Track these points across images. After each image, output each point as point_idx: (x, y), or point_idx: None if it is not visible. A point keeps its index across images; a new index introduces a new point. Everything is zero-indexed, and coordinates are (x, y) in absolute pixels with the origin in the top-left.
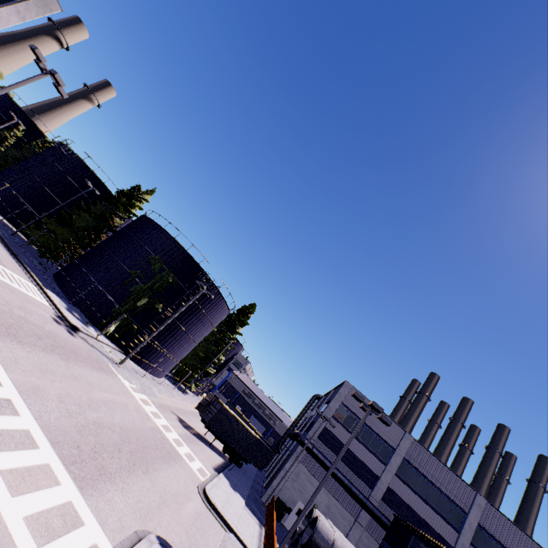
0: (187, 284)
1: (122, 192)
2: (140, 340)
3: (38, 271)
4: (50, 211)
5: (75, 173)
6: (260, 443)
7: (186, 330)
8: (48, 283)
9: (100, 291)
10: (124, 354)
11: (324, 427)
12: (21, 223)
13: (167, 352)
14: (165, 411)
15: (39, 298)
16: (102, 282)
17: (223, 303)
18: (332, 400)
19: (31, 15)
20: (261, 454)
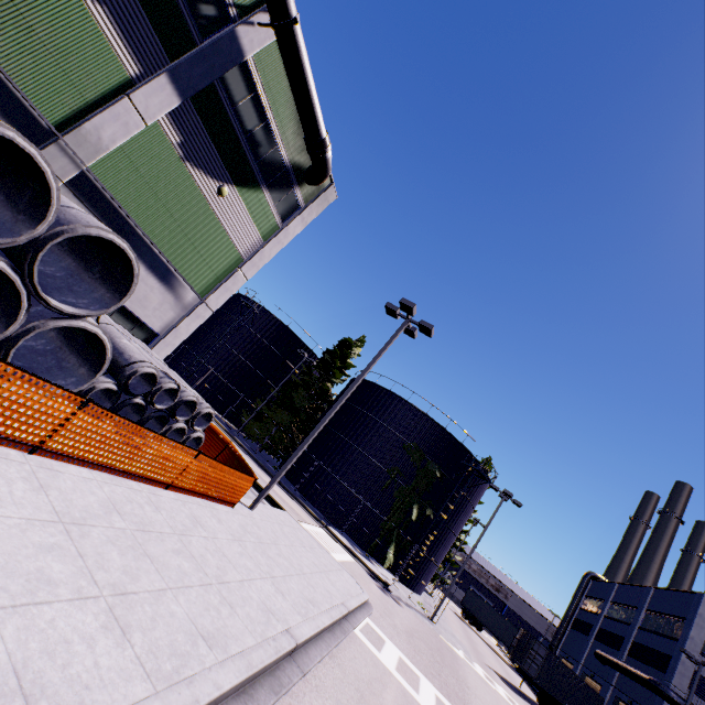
0: (453, 474)
1: (333, 351)
2: (413, 559)
3: (289, 487)
4: (268, 397)
5: (269, 333)
6: (589, 690)
7: (453, 532)
8: (307, 505)
9: (359, 502)
10: (399, 581)
11: (692, 671)
12: (241, 417)
13: (436, 564)
14: (491, 674)
15: (345, 553)
16: (358, 489)
17: (486, 484)
18: (692, 626)
19: (311, 217)
20: (590, 703)
